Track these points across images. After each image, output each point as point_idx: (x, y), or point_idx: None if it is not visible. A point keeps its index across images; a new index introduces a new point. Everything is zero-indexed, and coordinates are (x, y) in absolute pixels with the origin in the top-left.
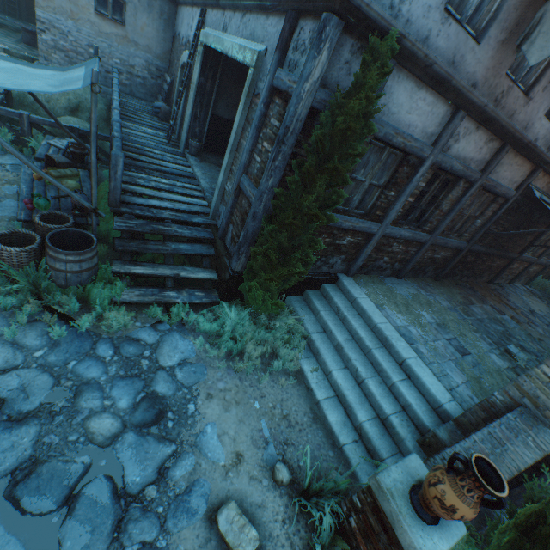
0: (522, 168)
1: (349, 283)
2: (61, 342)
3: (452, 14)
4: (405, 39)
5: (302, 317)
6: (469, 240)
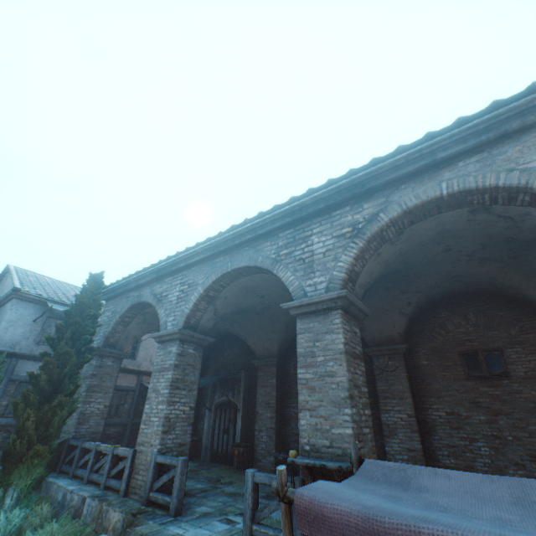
0: (131, 376)
1: None
2: None
3: (43, 344)
4: (18, 353)
5: None
6: (129, 416)
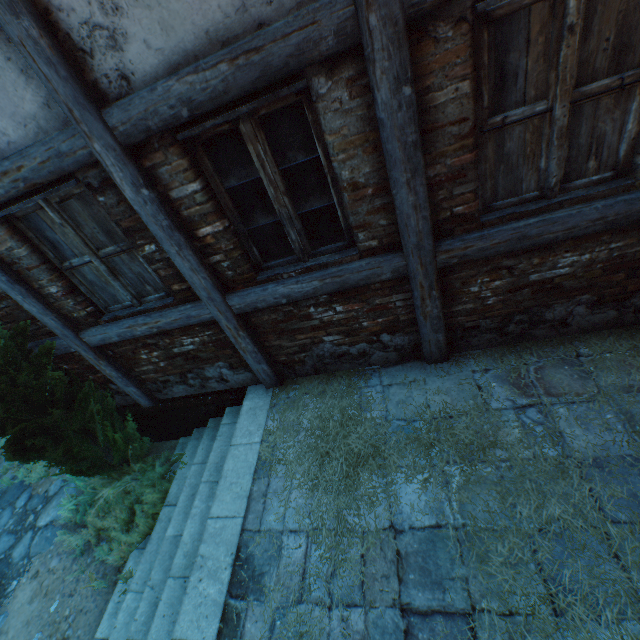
0: None
1: (252, 406)
2: (10, 489)
3: None
4: None
5: (179, 471)
6: None
